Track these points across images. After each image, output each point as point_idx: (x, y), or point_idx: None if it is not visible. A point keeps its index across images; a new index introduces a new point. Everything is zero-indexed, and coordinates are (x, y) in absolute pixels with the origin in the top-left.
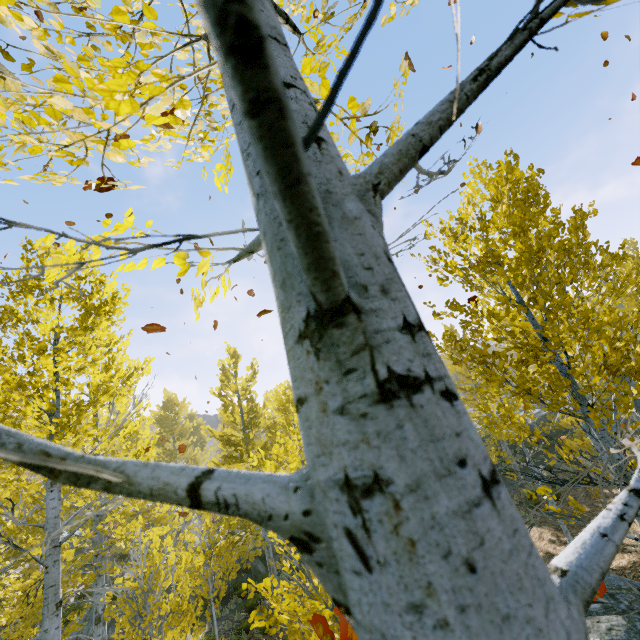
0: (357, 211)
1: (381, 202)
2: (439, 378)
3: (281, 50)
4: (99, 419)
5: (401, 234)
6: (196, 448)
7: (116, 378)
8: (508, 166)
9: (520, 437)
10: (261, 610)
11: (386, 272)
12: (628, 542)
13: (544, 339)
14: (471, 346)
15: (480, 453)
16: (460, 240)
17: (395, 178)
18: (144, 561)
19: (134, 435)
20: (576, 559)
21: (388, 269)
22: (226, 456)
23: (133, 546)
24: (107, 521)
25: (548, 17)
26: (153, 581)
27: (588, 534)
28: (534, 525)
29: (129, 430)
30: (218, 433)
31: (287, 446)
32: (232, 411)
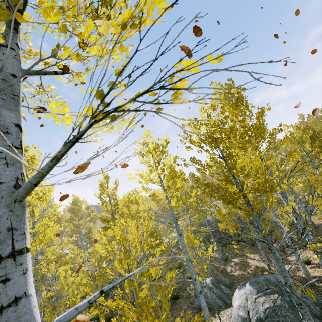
0: (1, 214)
1: (21, 203)
2: (5, 275)
3: (1, 138)
4: (34, 214)
5: (110, 162)
6: (90, 223)
7: (34, 199)
8: (230, 85)
9: (224, 220)
10: (96, 306)
11: (2, 238)
12: (291, 259)
13: (233, 175)
14: (199, 180)
15: (8, 298)
16: (197, 128)
17: (25, 195)
18: (56, 283)
19: (58, 218)
20: (59, 318)
21: (3, 236)
22: (103, 227)
23: (51, 276)
24: (40, 263)
25: (80, 136)
26: (61, 292)
27: (73, 308)
28: (251, 253)
29: (42, 223)
30: (99, 216)
31: (114, 230)
32: (106, 205)
